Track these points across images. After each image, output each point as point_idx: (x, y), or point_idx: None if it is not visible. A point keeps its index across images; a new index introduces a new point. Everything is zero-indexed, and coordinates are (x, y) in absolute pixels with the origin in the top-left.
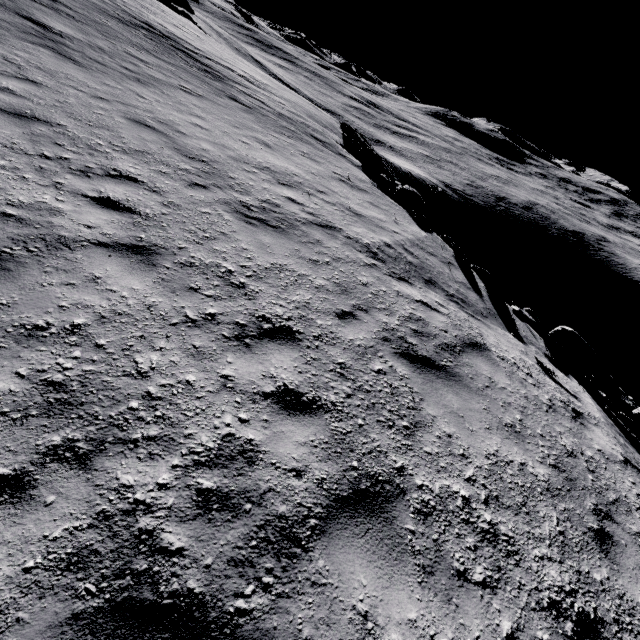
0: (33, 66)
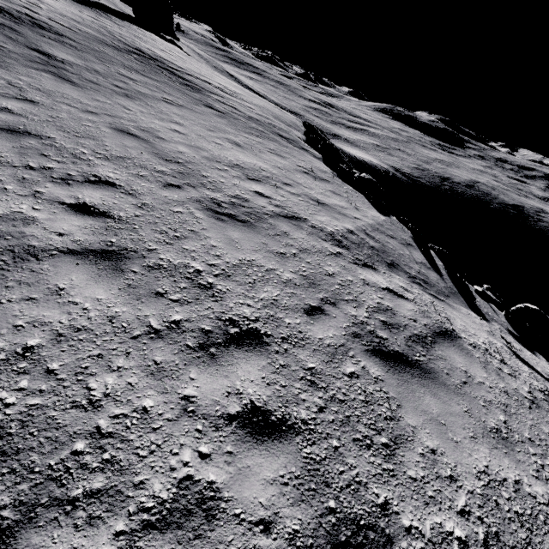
0: (33, 88)
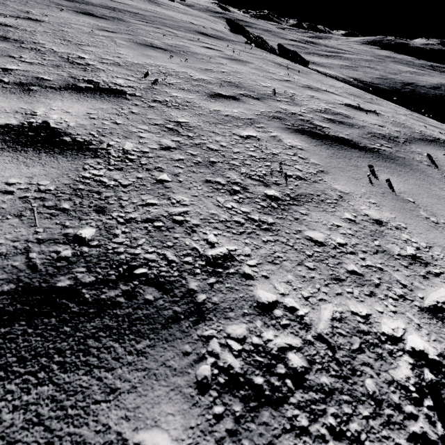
0: None
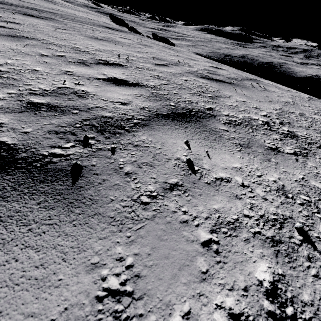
0: None
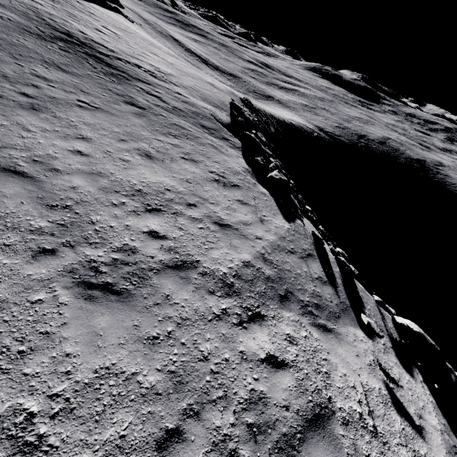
0: None
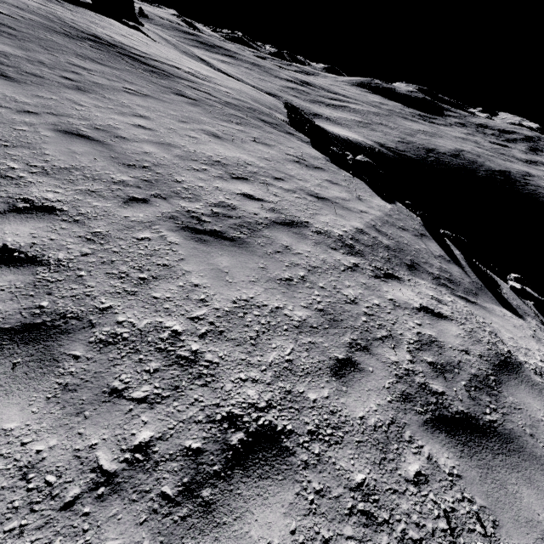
0: None
